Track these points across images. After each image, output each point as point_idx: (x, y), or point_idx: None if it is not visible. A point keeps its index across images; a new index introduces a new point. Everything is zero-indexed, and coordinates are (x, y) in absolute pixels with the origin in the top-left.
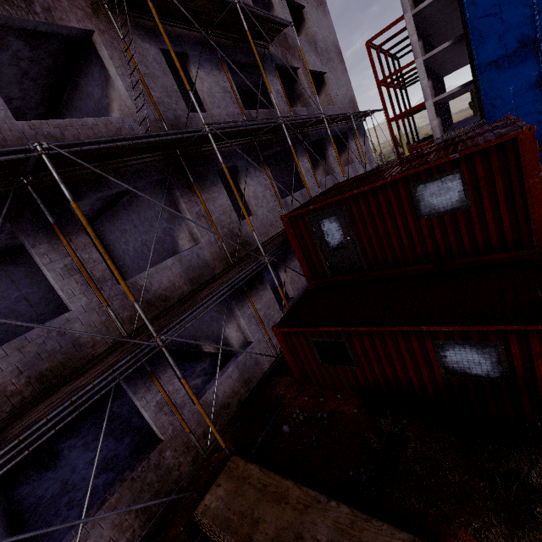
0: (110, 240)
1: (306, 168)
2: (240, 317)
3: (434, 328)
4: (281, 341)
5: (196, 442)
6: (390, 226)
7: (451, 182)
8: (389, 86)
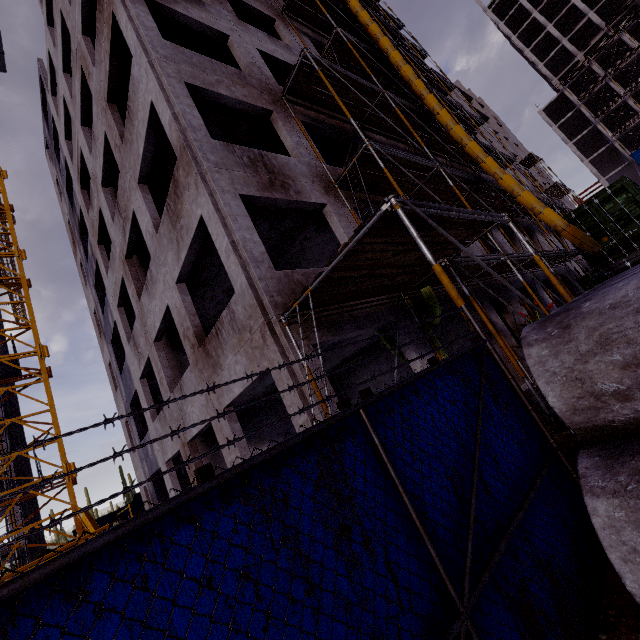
0: None
1: None
2: None
3: None
4: None
5: None
6: None
7: None
8: None
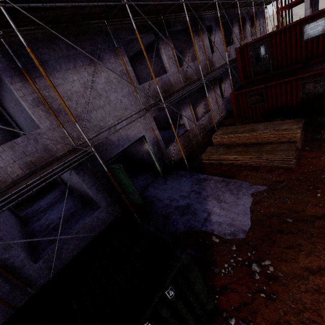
0: (140, 69)
1: (236, 33)
2: (209, 97)
3: (303, 75)
4: (232, 99)
5: (198, 133)
6: (288, 47)
7: (320, 22)
8: None
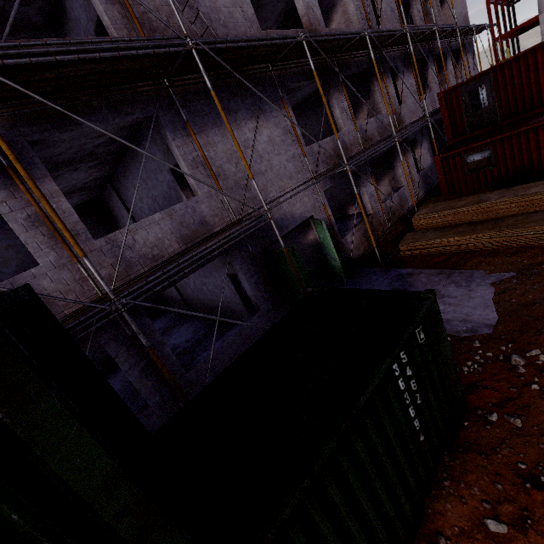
0: None
1: (432, 76)
2: (399, 167)
3: None
4: (438, 166)
5: (386, 220)
6: (525, 83)
7: None
8: (497, 3)
